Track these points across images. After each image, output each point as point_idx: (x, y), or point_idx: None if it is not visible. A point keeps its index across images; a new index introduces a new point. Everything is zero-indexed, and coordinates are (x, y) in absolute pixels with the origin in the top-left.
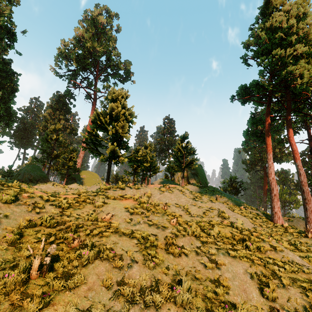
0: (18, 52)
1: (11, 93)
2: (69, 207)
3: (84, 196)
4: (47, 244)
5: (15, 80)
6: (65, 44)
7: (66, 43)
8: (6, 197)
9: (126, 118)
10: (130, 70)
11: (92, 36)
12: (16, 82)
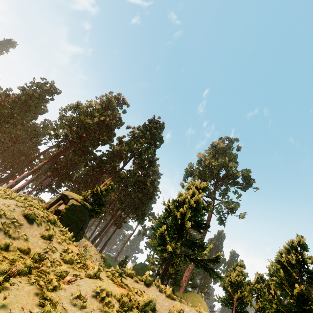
0: (153, 171)
1: (149, 199)
2: (70, 264)
3: (96, 265)
4: (3, 261)
5: (151, 190)
6: (191, 165)
7: (191, 165)
8: (45, 233)
9: (190, 204)
10: (249, 177)
11: (211, 156)
12: (151, 191)
